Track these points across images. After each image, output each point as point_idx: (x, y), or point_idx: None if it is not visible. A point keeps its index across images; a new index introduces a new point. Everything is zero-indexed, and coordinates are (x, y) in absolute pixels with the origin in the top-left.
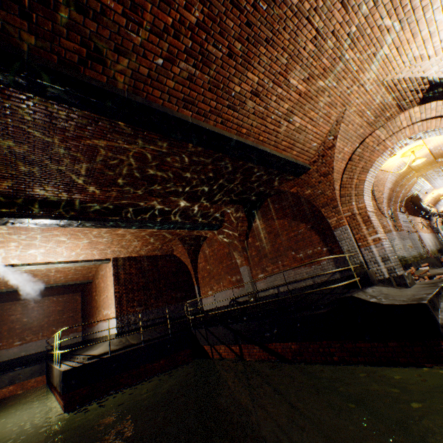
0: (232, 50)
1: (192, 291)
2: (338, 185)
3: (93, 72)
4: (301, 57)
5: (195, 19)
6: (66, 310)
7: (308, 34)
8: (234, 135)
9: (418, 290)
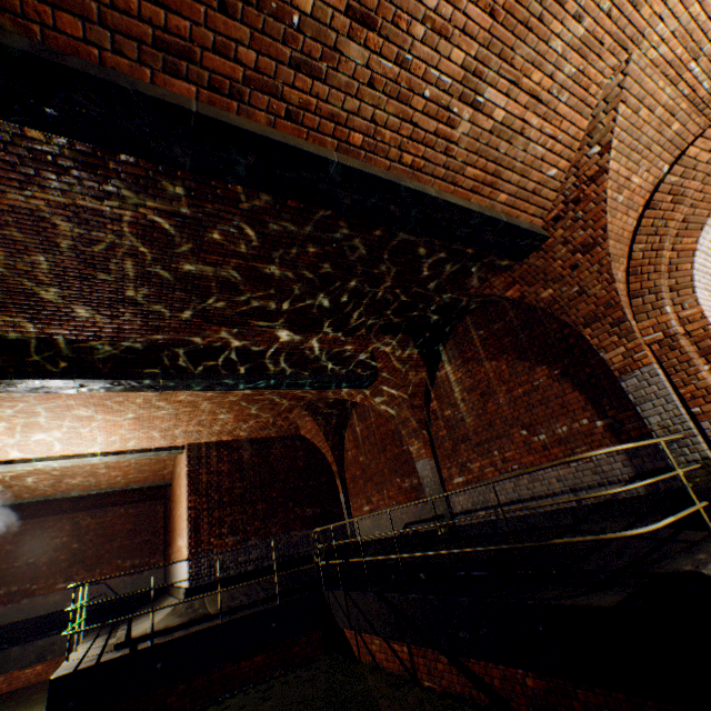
0: None
1: (335, 504)
2: (623, 271)
3: None
4: None
5: None
6: (139, 530)
7: None
8: (334, 152)
9: None
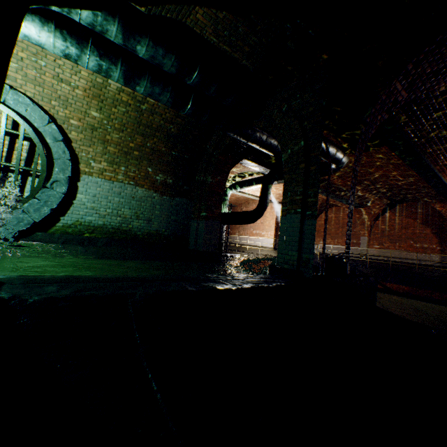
0: None
1: None
2: None
3: (438, 167)
4: None
5: None
6: None
7: None
8: None
9: None
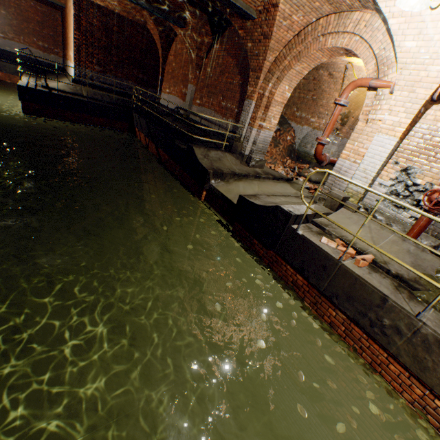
0: None
1: (155, 80)
2: (274, 58)
3: None
4: None
5: None
6: (45, 25)
7: None
8: None
9: (244, 170)
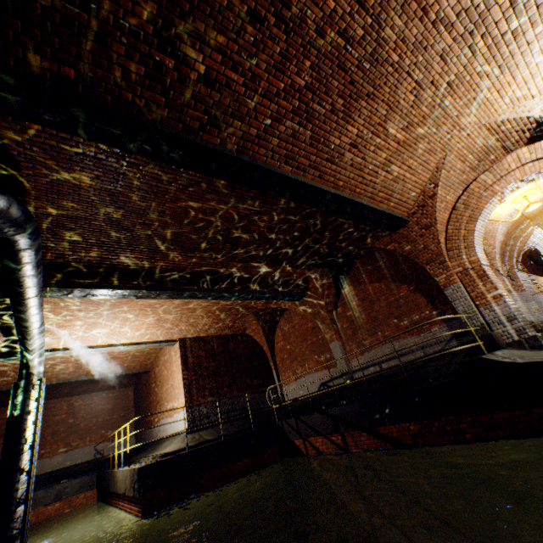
0: (334, 107)
1: (270, 378)
2: (443, 238)
3: (209, 136)
4: (400, 107)
5: (304, 82)
6: (116, 408)
7: (407, 86)
8: (331, 188)
9: None
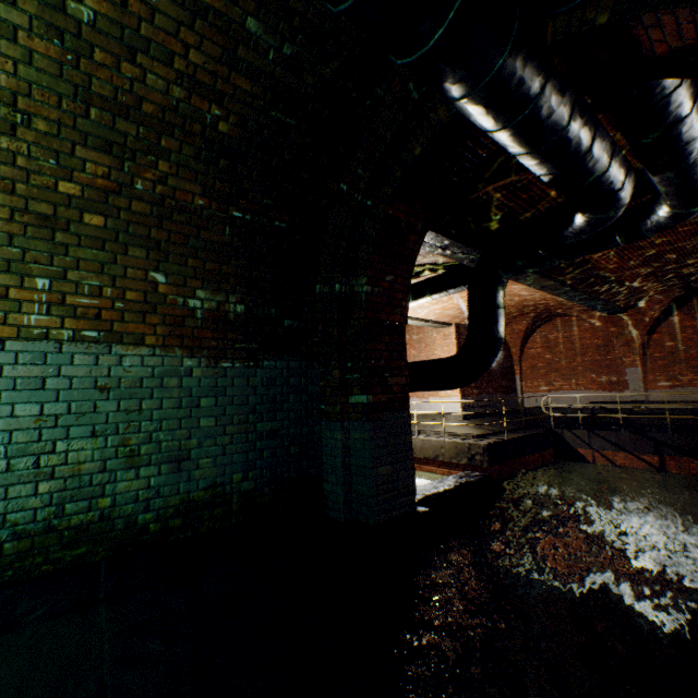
0: None
1: (513, 382)
2: None
3: None
4: None
5: None
6: None
7: None
8: None
9: None
